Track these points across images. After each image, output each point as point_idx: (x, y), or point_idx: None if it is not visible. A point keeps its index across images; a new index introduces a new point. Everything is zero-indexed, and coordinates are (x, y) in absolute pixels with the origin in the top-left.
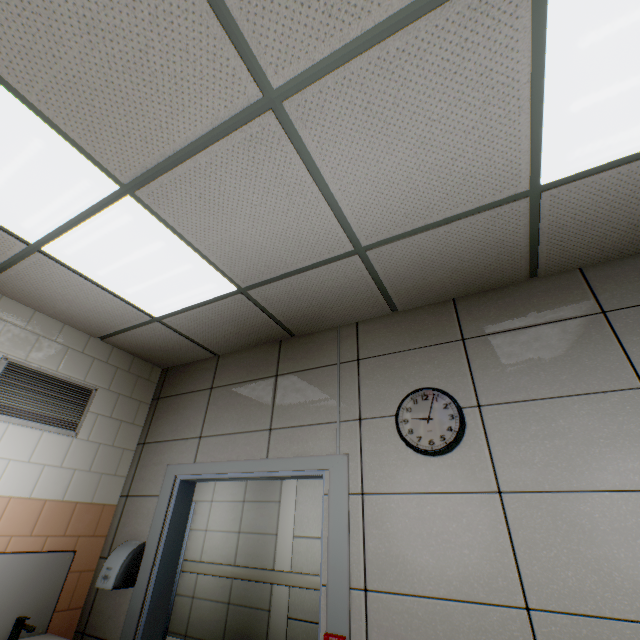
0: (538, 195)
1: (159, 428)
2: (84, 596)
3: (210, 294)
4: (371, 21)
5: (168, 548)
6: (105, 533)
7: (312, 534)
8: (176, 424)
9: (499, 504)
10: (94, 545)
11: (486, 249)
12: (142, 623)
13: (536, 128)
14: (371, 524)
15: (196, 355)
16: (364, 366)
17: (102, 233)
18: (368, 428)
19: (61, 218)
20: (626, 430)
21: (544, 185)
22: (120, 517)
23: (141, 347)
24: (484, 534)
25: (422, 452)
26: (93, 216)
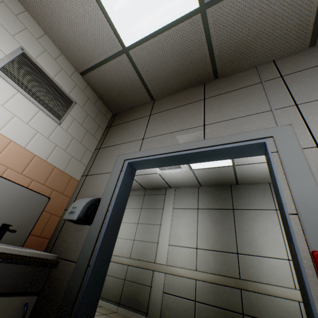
0: None
1: (110, 140)
2: (51, 232)
3: (175, 13)
4: None
5: (117, 203)
6: (69, 195)
7: (181, 244)
8: (123, 136)
9: None
10: (62, 200)
11: None
12: (97, 248)
13: None
14: None
15: (139, 99)
16: (289, 78)
17: None
18: (307, 108)
19: None
20: None
21: None
22: (81, 187)
23: (105, 87)
24: None
25: None
26: None
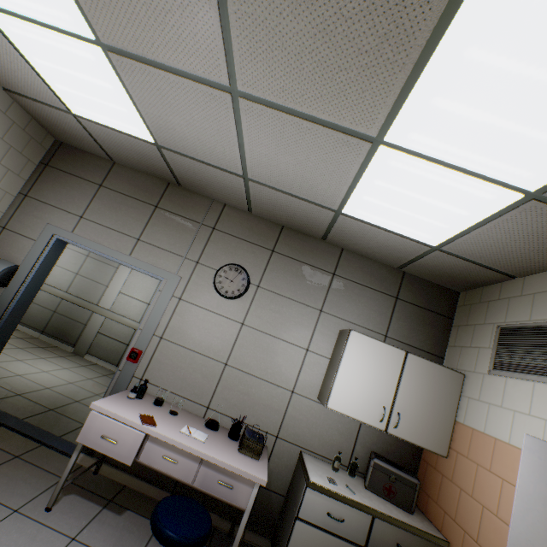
0: (339, 214)
1: (44, 191)
2: None
3: (131, 132)
4: (301, 109)
5: (37, 276)
6: None
7: (134, 296)
8: (61, 196)
9: (239, 328)
10: None
11: (308, 218)
12: (10, 309)
13: (349, 193)
14: (178, 313)
15: (95, 151)
16: (215, 234)
17: (59, 46)
18: (200, 269)
19: (23, 11)
20: (303, 322)
21: (343, 212)
22: None
23: (44, 117)
24: (226, 336)
25: (220, 294)
26: (57, 32)
